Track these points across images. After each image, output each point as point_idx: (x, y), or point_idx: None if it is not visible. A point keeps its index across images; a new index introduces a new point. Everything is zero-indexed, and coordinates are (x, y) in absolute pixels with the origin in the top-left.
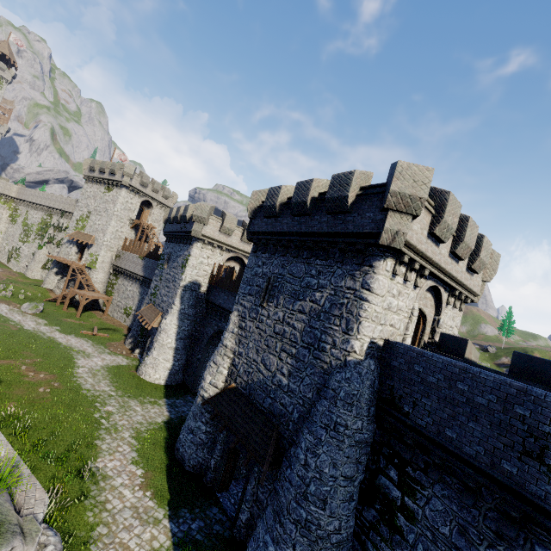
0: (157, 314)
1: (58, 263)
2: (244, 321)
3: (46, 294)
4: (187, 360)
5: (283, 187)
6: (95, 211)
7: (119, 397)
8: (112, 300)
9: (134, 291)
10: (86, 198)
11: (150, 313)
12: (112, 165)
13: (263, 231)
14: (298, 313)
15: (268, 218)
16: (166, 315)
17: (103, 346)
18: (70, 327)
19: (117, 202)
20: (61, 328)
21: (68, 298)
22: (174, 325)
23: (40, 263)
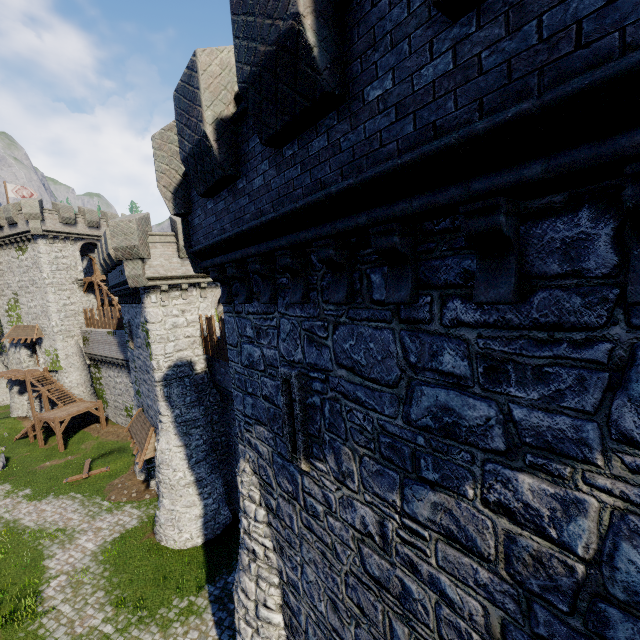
0: (148, 432)
1: (16, 379)
2: (270, 494)
3: (18, 427)
4: (226, 482)
5: (202, 56)
6: (20, 289)
7: (120, 634)
8: (106, 401)
9: (125, 382)
10: (1, 275)
11: (139, 430)
12: (4, 211)
13: (216, 240)
14: (442, 543)
15: (212, 195)
16: (157, 435)
17: (100, 497)
18: (48, 479)
19: (41, 265)
20: (33, 489)
21: (37, 429)
22: (175, 447)
23: (3, 382)
